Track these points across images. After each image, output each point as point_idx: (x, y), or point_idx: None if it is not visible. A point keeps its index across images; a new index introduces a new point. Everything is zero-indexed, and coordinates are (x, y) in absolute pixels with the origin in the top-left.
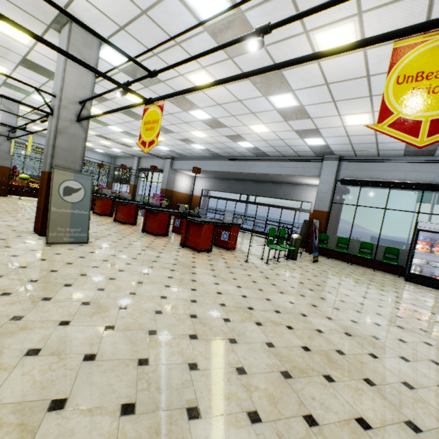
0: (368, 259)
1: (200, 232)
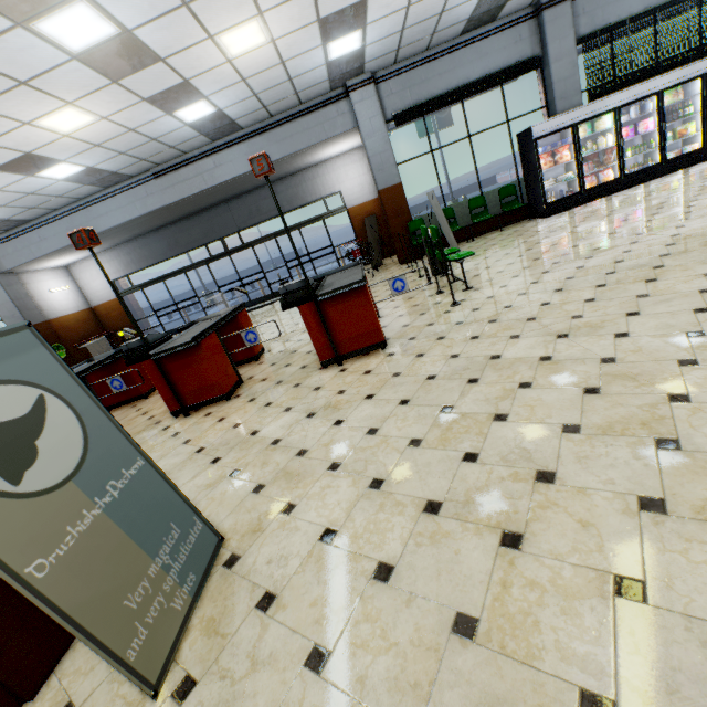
0: (481, 222)
1: (366, 307)
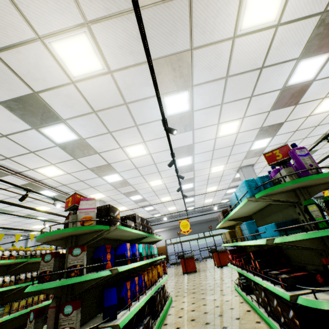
0: None
1: None
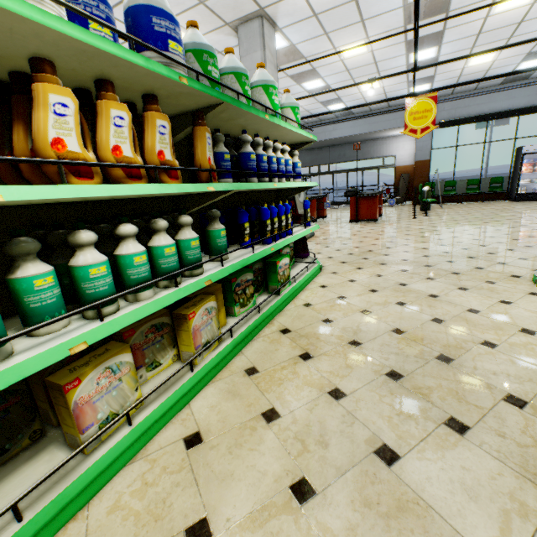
0: (473, 194)
1: (374, 204)
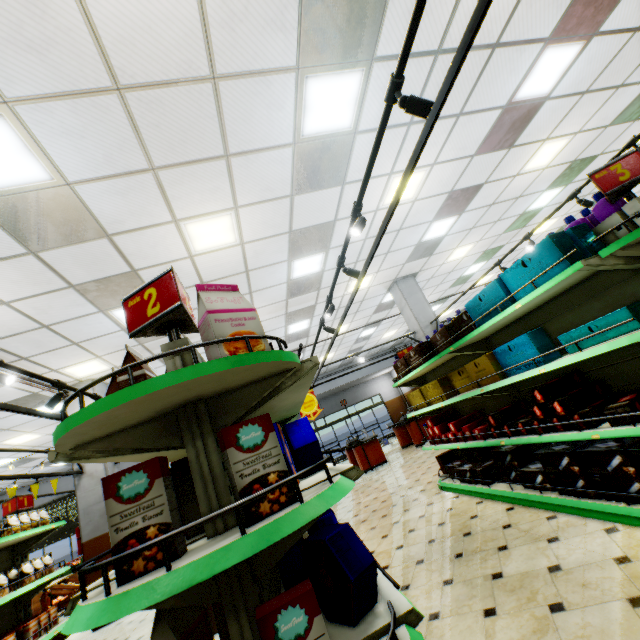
0: None
1: None
